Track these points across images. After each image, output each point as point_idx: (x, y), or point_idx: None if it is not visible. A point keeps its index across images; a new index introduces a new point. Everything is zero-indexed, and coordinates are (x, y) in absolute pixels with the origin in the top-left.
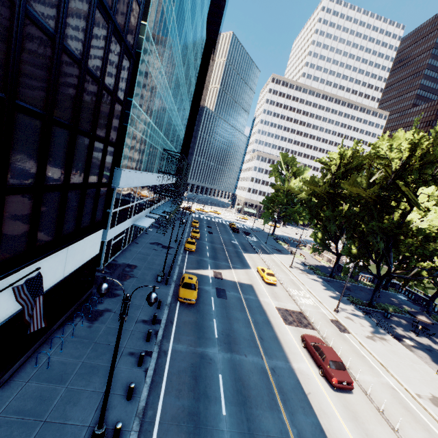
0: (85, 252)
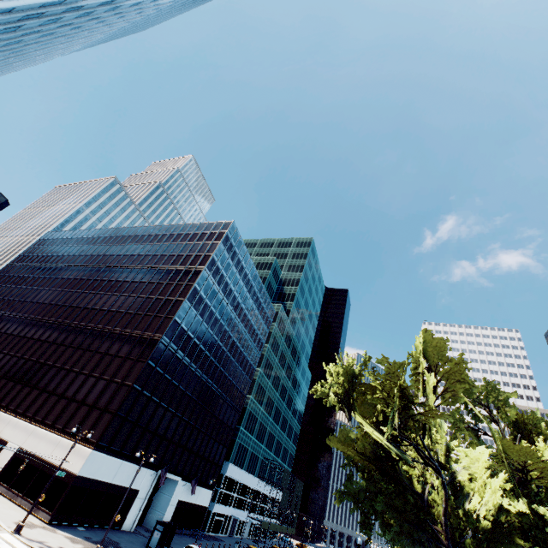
0: (204, 498)
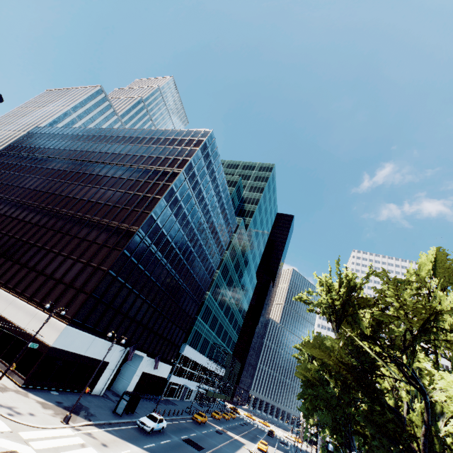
0: (164, 371)
